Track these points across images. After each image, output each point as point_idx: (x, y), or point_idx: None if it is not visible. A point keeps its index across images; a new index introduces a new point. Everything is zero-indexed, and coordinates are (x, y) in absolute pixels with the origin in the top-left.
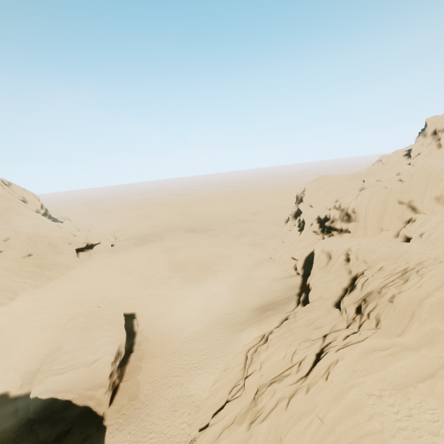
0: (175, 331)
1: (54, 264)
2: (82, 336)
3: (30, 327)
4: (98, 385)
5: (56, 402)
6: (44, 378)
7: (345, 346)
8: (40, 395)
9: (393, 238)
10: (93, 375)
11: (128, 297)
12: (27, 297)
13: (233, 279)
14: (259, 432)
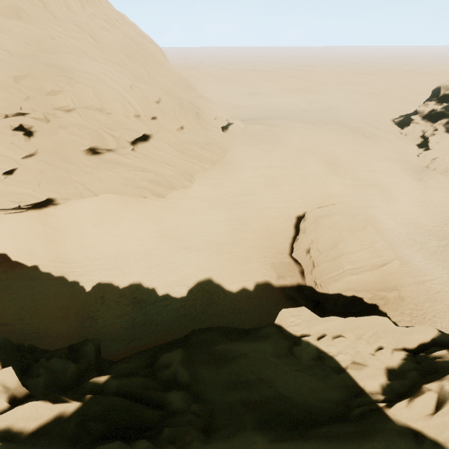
0: (394, 238)
1: (209, 144)
2: (352, 237)
3: (238, 216)
4: (391, 288)
5: (352, 298)
6: (336, 276)
7: None
8: (344, 292)
9: None
10: (382, 278)
11: (323, 195)
12: (205, 181)
13: (410, 187)
14: None
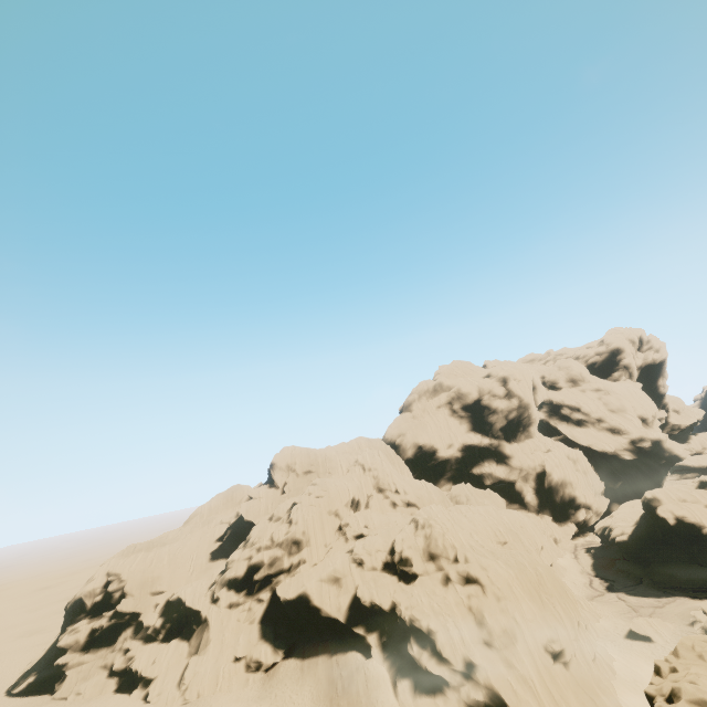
0: None
1: None
2: None
3: None
4: None
5: None
6: None
7: (468, 560)
8: None
9: (345, 544)
10: None
11: None
12: None
13: None
14: (522, 626)
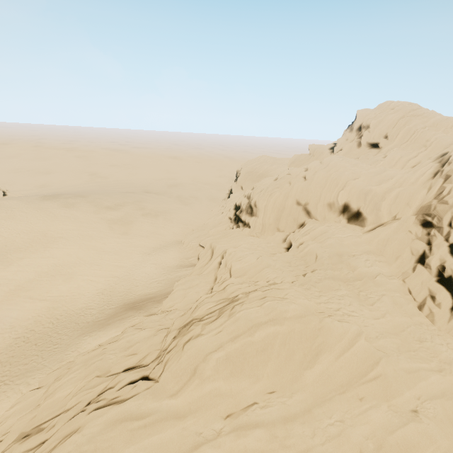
0: (6, 329)
1: None
2: None
3: None
4: None
5: None
6: None
7: (107, 404)
8: None
9: (281, 242)
10: None
11: None
12: None
13: (121, 263)
14: None
